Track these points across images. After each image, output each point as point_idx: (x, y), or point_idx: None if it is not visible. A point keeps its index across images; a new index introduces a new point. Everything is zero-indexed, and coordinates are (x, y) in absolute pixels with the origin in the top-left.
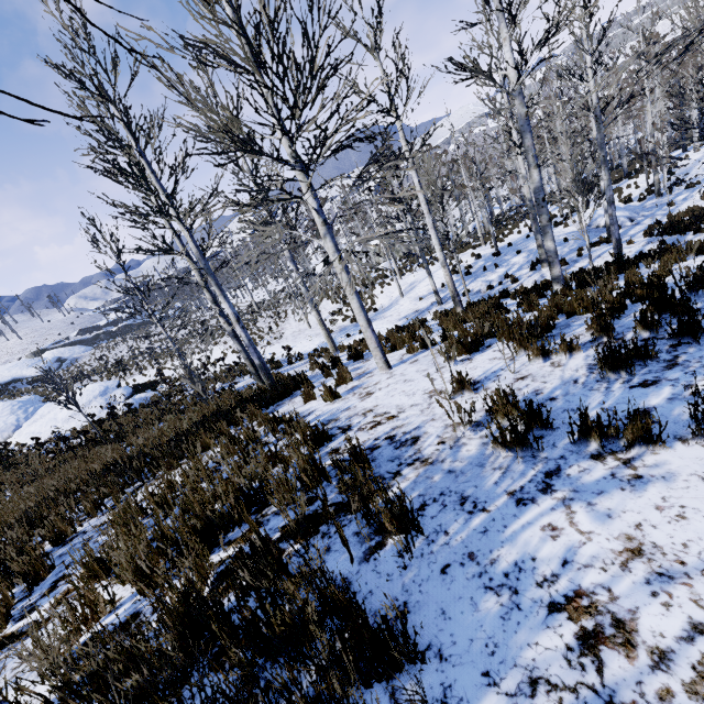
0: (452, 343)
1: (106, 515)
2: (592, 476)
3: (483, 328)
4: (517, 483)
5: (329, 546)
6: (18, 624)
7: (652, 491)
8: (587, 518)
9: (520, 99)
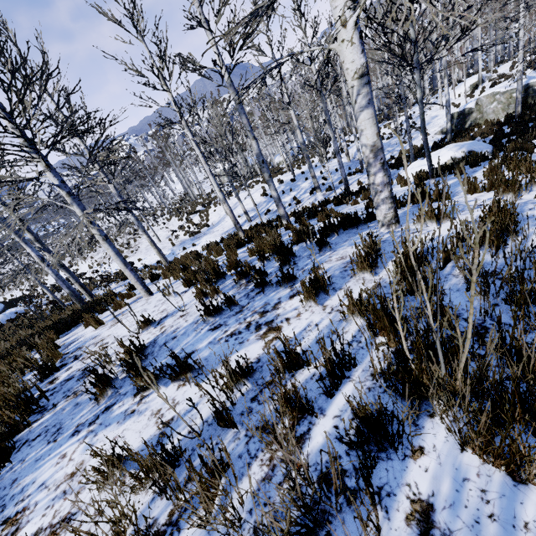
0: (187, 276)
1: None
2: (119, 411)
3: (202, 266)
4: (89, 416)
5: None
6: None
7: (126, 424)
8: (83, 448)
9: (232, 89)
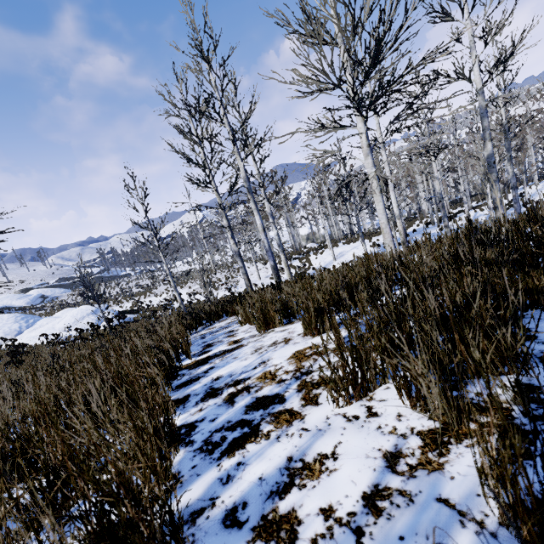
0: None
1: (196, 334)
2: None
3: (481, 225)
4: None
5: None
6: (202, 356)
7: None
8: None
9: (482, 96)
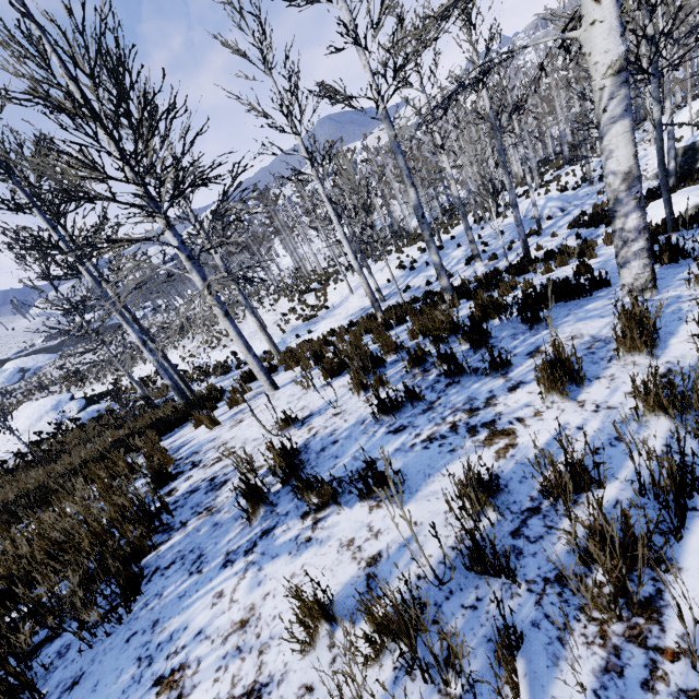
0: (326, 365)
1: None
2: (285, 537)
3: (348, 351)
4: (240, 542)
5: None
6: None
7: (304, 556)
8: (246, 585)
9: (387, 123)
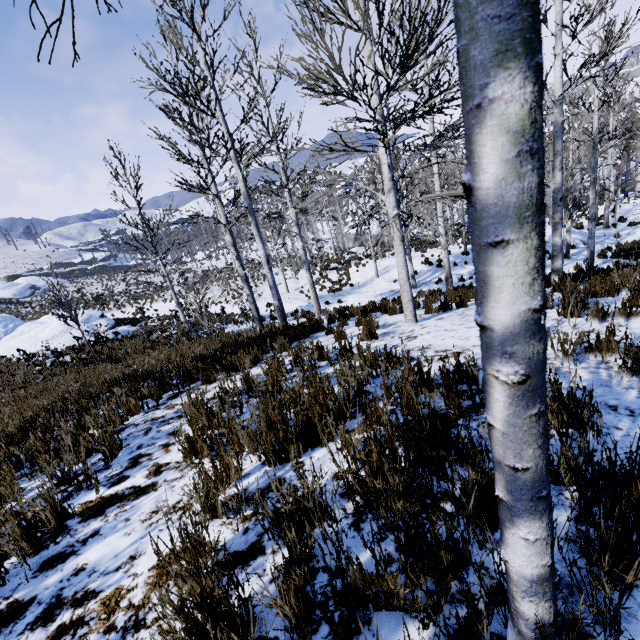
0: None
1: (152, 413)
2: None
3: None
4: None
5: (481, 435)
6: (113, 488)
7: None
8: None
9: (560, 109)
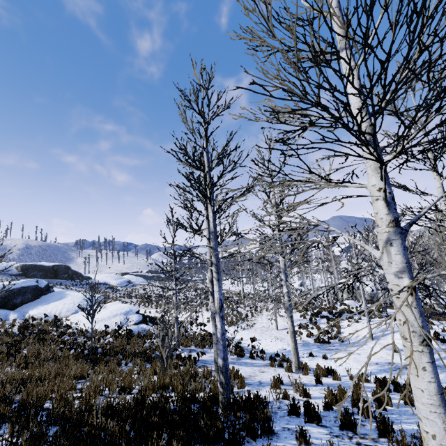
0: None
1: None
2: None
3: None
4: None
5: None
6: None
7: None
8: None
9: None
